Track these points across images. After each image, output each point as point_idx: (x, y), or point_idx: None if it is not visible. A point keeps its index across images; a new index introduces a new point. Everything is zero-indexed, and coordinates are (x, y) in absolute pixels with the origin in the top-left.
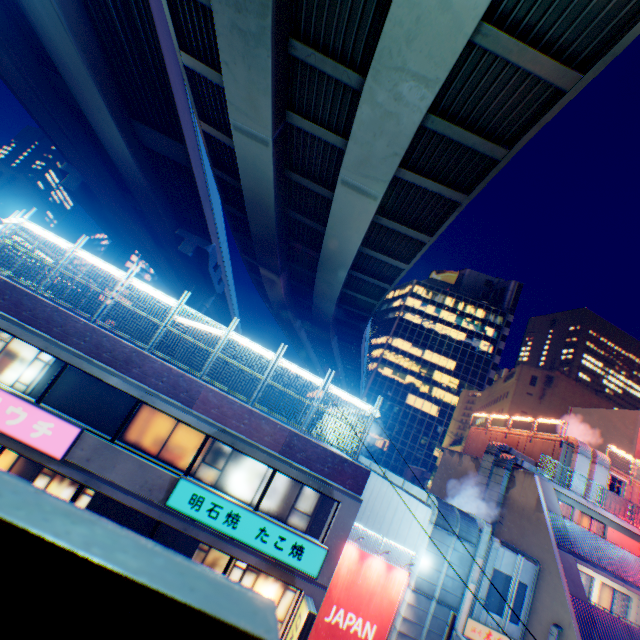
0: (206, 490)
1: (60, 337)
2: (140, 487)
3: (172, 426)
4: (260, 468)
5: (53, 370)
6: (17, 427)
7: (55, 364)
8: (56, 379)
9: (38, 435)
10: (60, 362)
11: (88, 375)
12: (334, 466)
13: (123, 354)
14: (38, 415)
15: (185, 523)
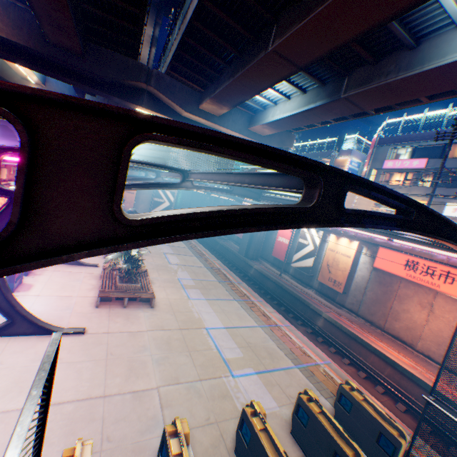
0: None
1: (408, 141)
2: (455, 166)
3: None
4: None
5: (410, 153)
6: (407, 166)
7: (409, 151)
8: (412, 152)
9: (413, 165)
10: (411, 150)
11: (421, 149)
12: None
13: (431, 135)
14: (411, 161)
15: None
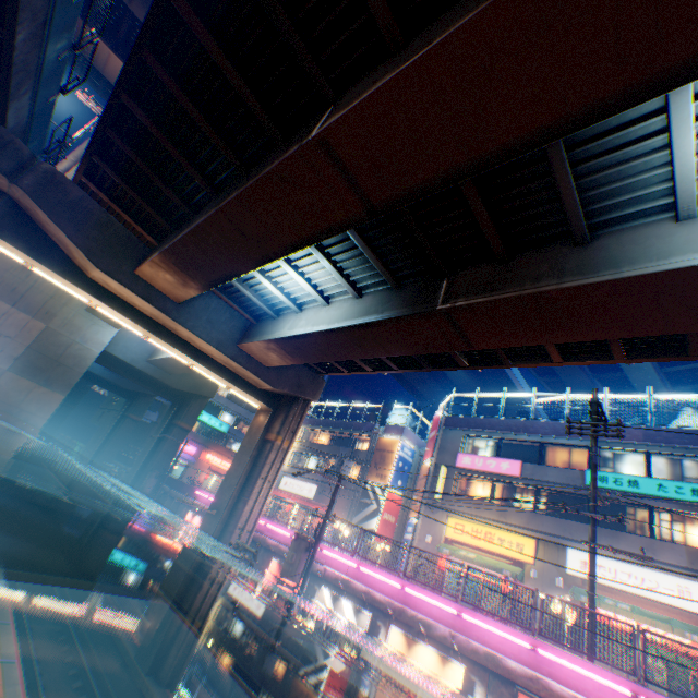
0: (604, 472)
1: (489, 428)
2: (564, 480)
3: (564, 452)
4: (636, 459)
5: (493, 447)
6: (493, 468)
7: (492, 444)
8: (497, 446)
9: (503, 468)
10: (493, 443)
11: (508, 444)
12: (690, 437)
13: (520, 424)
14: (499, 461)
15: (602, 492)
